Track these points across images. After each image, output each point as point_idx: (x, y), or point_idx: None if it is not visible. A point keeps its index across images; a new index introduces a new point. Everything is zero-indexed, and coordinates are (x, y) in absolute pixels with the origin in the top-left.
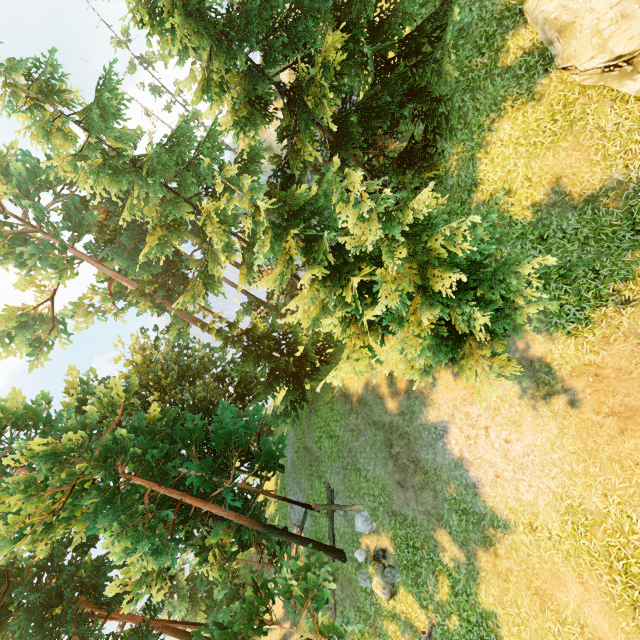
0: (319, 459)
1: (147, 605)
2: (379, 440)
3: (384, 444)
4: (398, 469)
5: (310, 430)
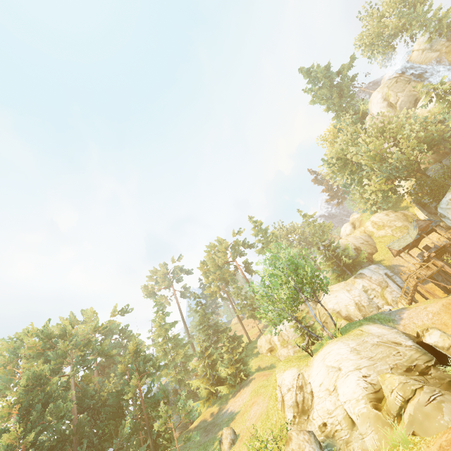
0: None
1: None
2: (201, 431)
3: (203, 430)
4: (207, 432)
5: None
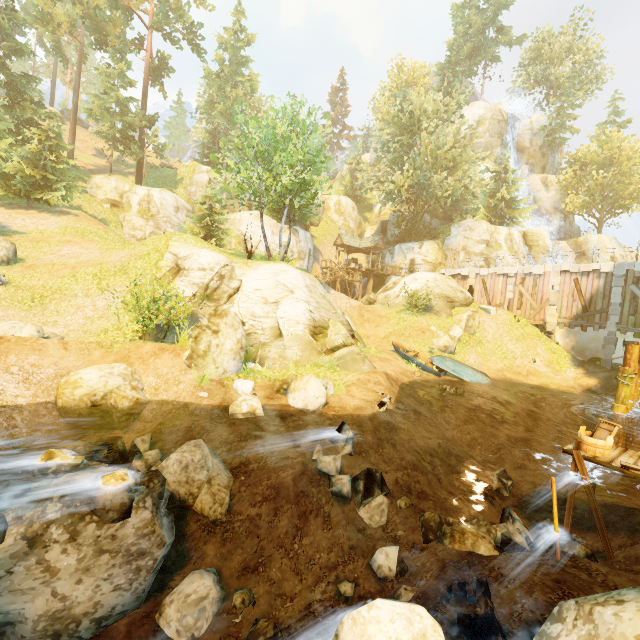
0: None
1: None
2: None
3: None
4: None
5: None
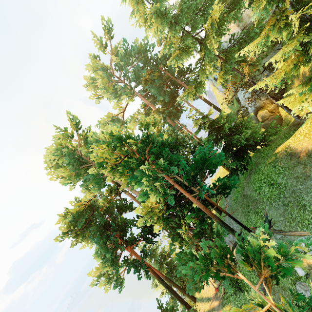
0: (257, 200)
1: (143, 250)
2: None
3: None
4: None
5: (249, 184)
